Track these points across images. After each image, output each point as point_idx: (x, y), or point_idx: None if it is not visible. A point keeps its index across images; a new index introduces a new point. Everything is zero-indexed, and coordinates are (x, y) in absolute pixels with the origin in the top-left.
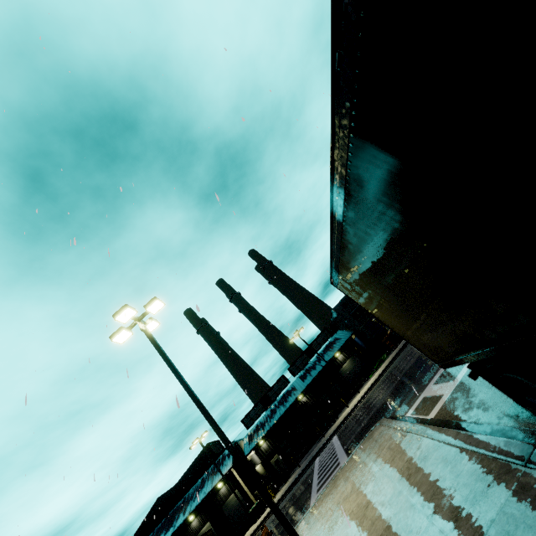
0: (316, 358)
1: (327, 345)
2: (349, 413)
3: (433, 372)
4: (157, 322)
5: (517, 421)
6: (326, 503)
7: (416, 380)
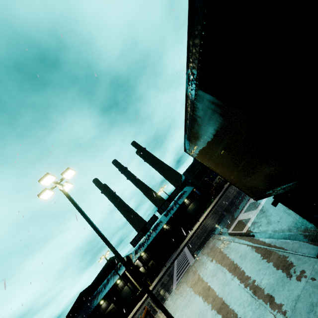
0: (173, 203)
1: (179, 195)
2: (193, 233)
3: (243, 205)
4: (71, 184)
5: (302, 230)
6: (182, 288)
7: (233, 211)
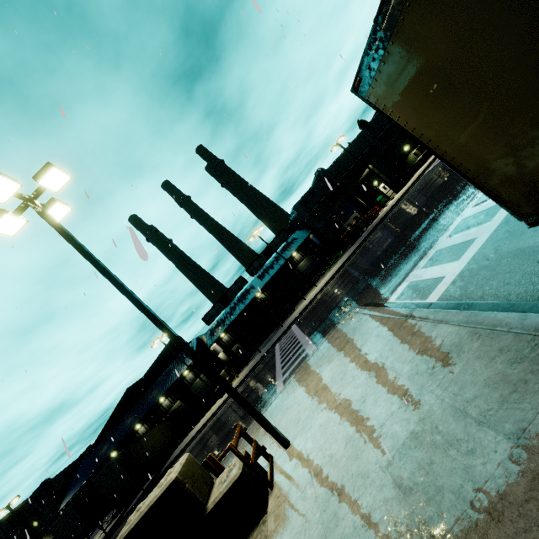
0: (274, 258)
1: (284, 245)
2: (308, 305)
3: (417, 257)
4: (67, 206)
5: None
6: (299, 390)
7: (392, 268)
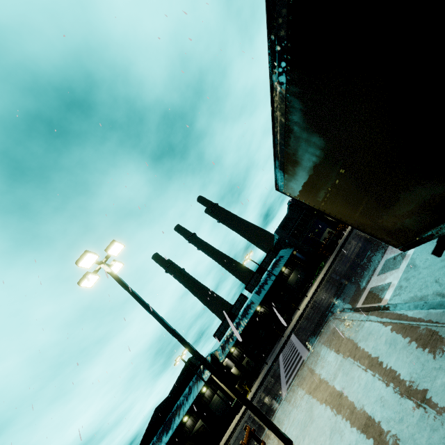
0: (267, 274)
1: (273, 263)
2: (301, 314)
3: (374, 265)
4: (121, 263)
5: None
6: (297, 394)
7: (358, 276)
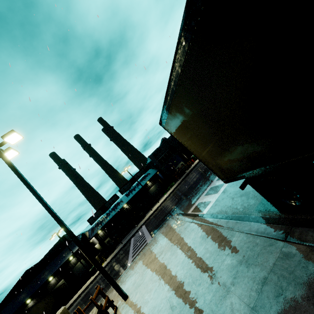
0: (136, 184)
1: (142, 177)
2: (152, 213)
3: (203, 189)
4: (16, 152)
5: (264, 213)
6: (138, 265)
7: (193, 194)
